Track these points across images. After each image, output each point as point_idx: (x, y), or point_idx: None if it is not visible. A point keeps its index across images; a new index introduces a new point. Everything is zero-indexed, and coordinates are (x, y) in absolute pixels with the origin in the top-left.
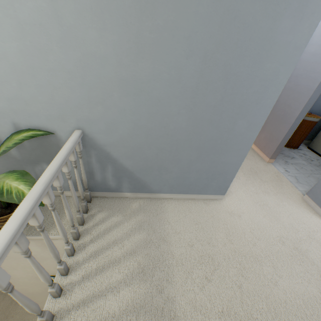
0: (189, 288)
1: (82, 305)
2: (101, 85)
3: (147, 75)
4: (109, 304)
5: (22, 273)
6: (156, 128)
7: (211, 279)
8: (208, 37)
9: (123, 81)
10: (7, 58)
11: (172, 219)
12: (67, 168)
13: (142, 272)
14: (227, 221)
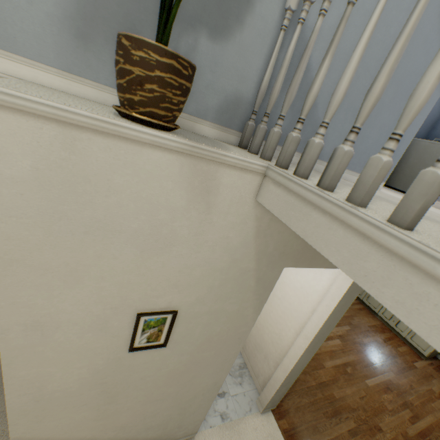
0: None
1: None
2: None
3: None
4: (434, 228)
5: (81, 304)
6: (378, 25)
7: None
8: None
9: None
10: None
11: None
12: None
13: None
14: None
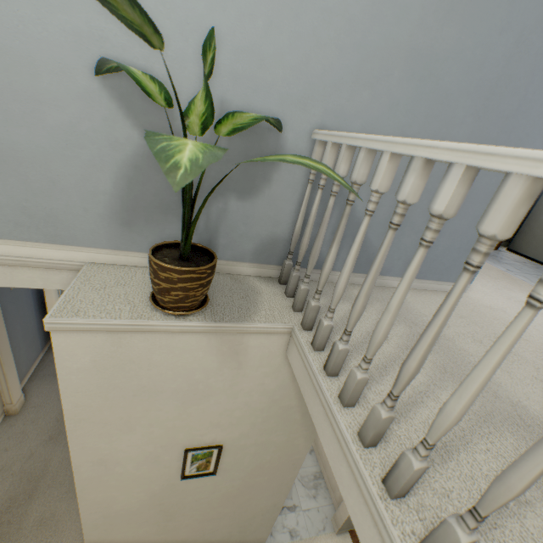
0: (527, 391)
1: (398, 416)
2: (383, 53)
3: (447, 50)
4: None
5: (136, 445)
6: None
7: (542, 379)
8: (532, 9)
9: (413, 53)
10: None
11: (424, 311)
12: (348, 168)
13: (446, 372)
14: (495, 316)
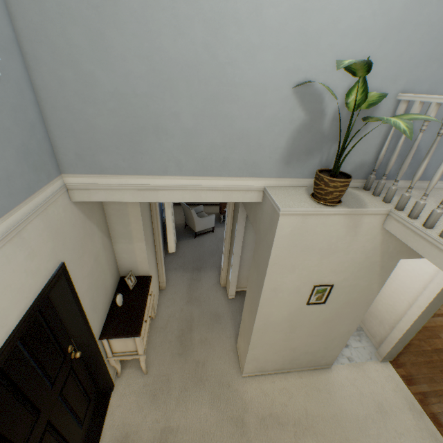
0: None
1: None
2: None
3: None
4: None
5: (292, 281)
6: None
7: None
8: None
9: None
10: (388, 14)
11: None
12: (434, 115)
13: None
14: None
